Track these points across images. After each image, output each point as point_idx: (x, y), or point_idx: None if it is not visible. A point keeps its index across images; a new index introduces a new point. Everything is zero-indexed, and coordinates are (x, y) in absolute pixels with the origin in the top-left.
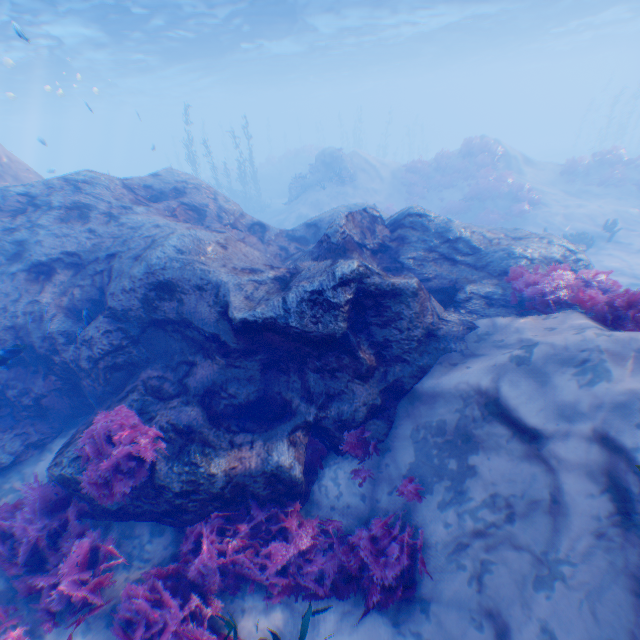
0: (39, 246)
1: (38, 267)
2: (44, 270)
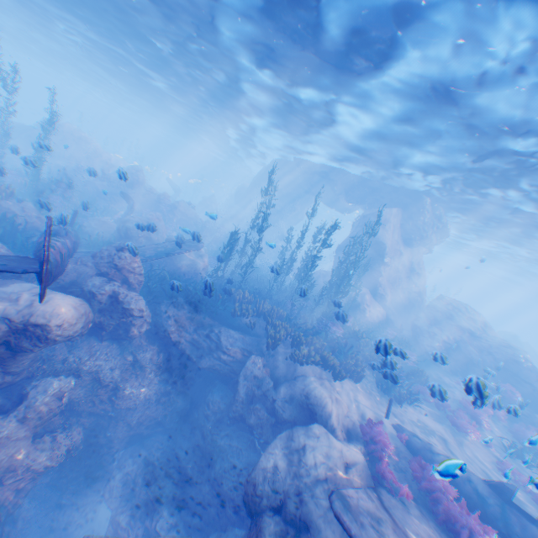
0: (458, 320)
1: (458, 326)
2: (460, 328)
